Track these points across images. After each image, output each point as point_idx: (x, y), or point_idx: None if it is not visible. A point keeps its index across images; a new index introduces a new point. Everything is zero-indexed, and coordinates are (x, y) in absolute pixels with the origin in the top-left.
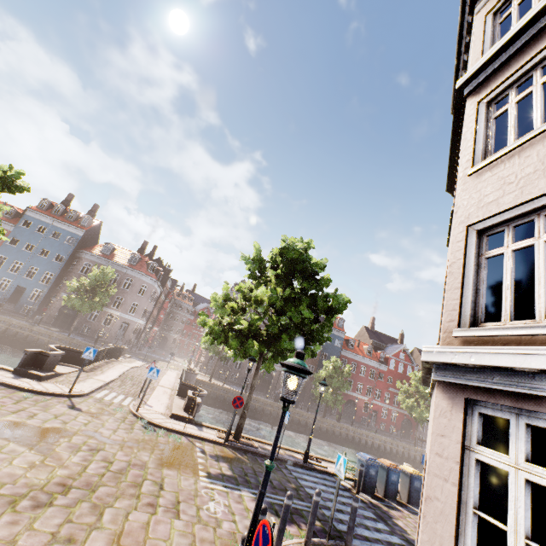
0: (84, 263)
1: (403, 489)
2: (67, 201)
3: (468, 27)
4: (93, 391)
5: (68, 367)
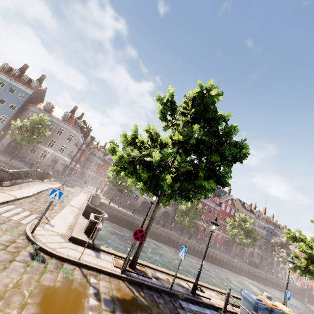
0: (30, 113)
1: None
2: (23, 69)
3: None
4: None
5: None
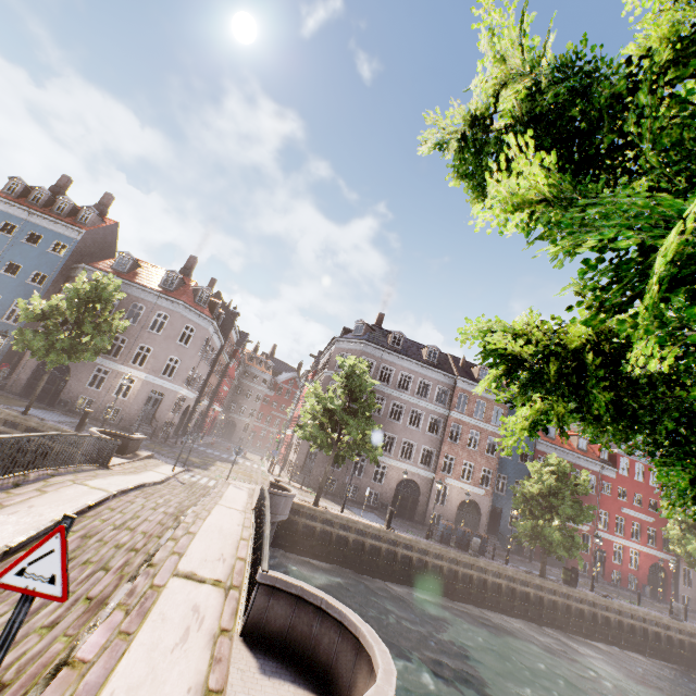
0: None
1: None
2: (59, 188)
3: None
4: None
5: None
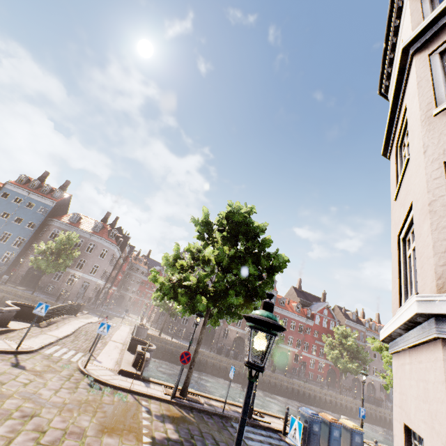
0: (53, 229)
1: (344, 444)
2: (43, 177)
3: (398, 12)
4: (43, 347)
5: (23, 322)
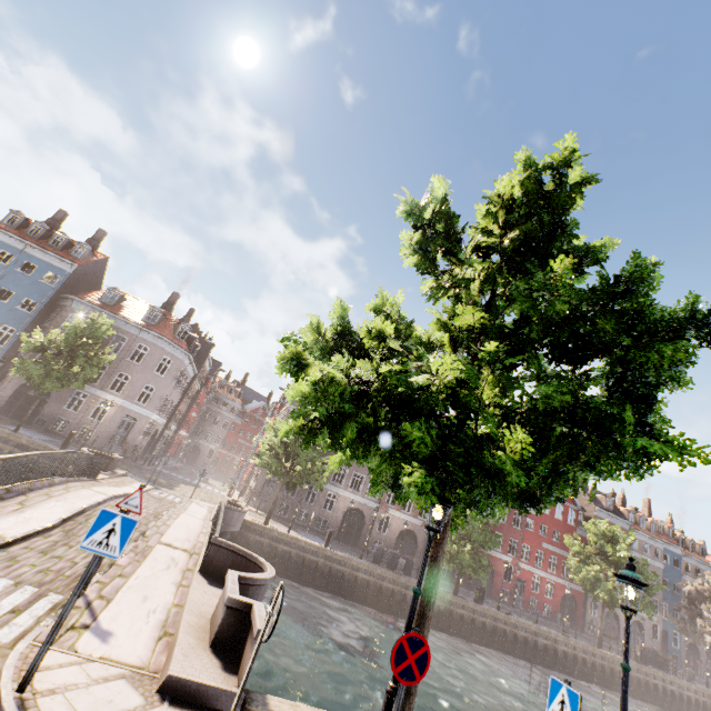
0: (70, 315)
1: None
2: (55, 221)
3: None
4: None
5: None
